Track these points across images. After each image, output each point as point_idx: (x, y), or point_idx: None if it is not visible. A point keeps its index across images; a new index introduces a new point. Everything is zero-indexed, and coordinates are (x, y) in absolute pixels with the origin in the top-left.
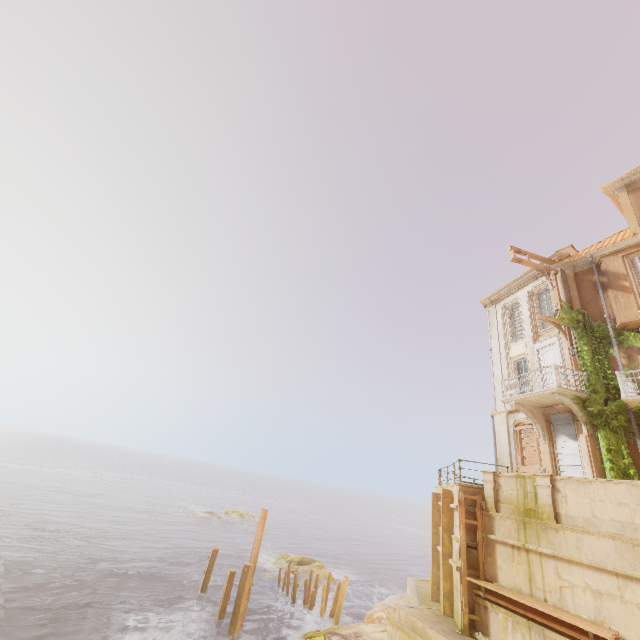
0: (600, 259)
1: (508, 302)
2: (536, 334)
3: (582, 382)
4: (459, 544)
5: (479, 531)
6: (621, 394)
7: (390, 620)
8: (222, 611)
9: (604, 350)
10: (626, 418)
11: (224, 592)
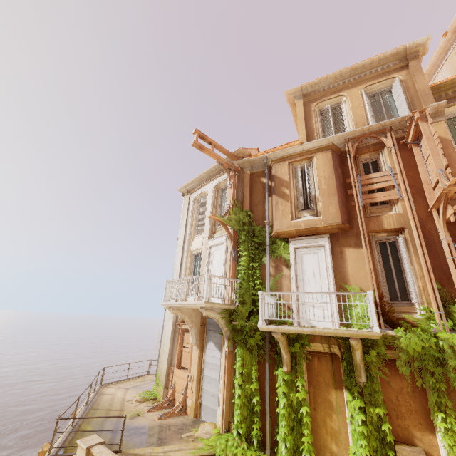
0: (272, 162)
1: (199, 193)
2: (213, 230)
3: (235, 290)
4: None
5: None
6: (259, 320)
7: None
8: None
9: (259, 257)
10: (262, 335)
11: None
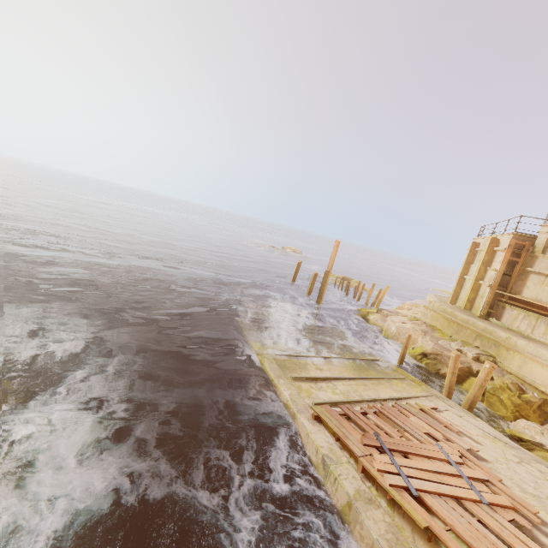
0: None
1: None
2: None
3: None
4: (497, 272)
5: (518, 265)
6: None
7: (425, 307)
8: (310, 292)
9: None
10: None
11: (311, 283)
